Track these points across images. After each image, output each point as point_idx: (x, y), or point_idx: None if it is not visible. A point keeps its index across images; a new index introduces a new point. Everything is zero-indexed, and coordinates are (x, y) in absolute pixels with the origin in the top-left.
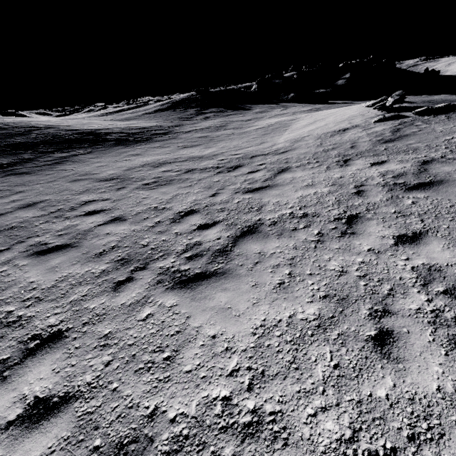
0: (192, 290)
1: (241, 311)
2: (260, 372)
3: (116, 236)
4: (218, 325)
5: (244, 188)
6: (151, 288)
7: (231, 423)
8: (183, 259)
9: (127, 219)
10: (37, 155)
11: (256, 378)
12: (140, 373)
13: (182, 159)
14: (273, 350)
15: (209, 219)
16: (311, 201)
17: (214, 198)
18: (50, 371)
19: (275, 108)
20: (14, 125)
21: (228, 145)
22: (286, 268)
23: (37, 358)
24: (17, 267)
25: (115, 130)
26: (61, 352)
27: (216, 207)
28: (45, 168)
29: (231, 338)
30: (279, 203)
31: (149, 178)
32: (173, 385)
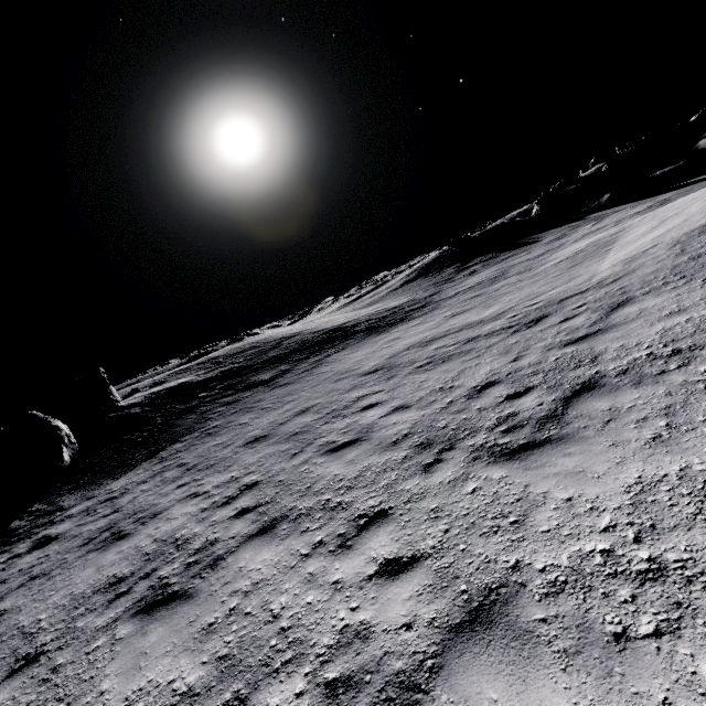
0: (521, 460)
1: (600, 472)
2: (648, 526)
3: (405, 424)
4: (570, 488)
5: (559, 342)
6: (467, 465)
7: (620, 570)
8: (498, 433)
9: (411, 405)
10: (293, 364)
11: (643, 532)
12: (487, 536)
13: (456, 330)
14: (663, 505)
15: (518, 386)
16: (683, 331)
17: (517, 363)
18: (389, 540)
19: (580, 226)
20: (265, 341)
21: (516, 297)
22: (658, 419)
23: (372, 531)
24: (317, 465)
25: (362, 319)
26: (393, 525)
27: (524, 372)
28: (304, 375)
29: (593, 498)
30: (625, 346)
31: (420, 360)
32: (531, 543)
